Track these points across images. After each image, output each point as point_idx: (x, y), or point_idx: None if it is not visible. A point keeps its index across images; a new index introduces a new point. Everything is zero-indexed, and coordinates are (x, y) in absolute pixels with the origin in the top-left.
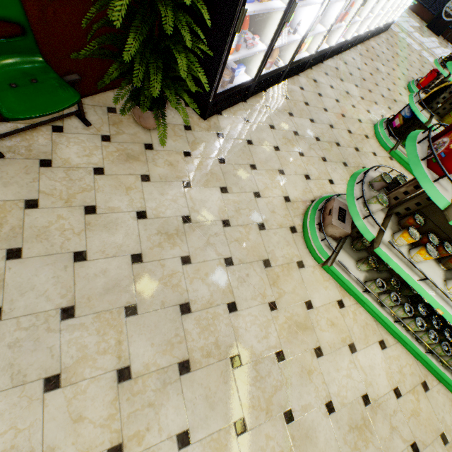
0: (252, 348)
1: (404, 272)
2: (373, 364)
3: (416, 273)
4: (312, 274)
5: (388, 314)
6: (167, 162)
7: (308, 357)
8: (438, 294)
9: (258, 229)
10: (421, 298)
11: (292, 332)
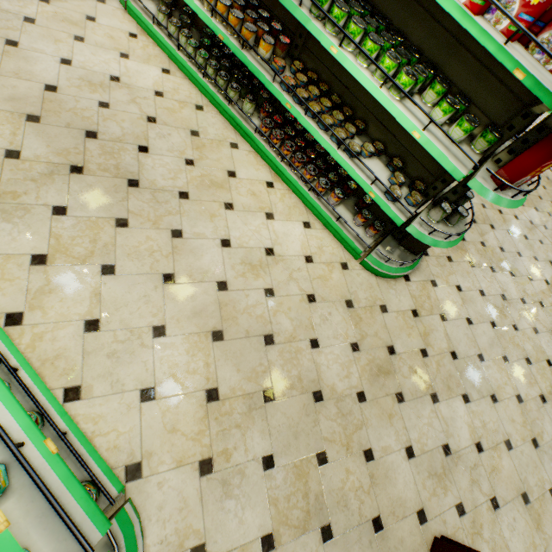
0: None
1: None
2: (143, 73)
3: None
4: (112, 11)
5: (175, 46)
6: None
7: (64, 36)
8: None
9: None
10: (213, 39)
11: (56, 20)
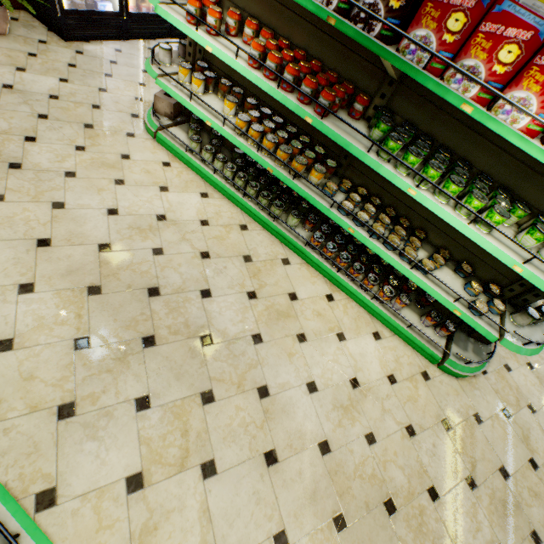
0: (40, 164)
1: (178, 96)
2: (184, 203)
3: (192, 98)
4: (142, 143)
5: (209, 169)
6: (5, 55)
7: (105, 182)
8: (211, 113)
9: (92, 108)
10: (245, 157)
11: (95, 166)
